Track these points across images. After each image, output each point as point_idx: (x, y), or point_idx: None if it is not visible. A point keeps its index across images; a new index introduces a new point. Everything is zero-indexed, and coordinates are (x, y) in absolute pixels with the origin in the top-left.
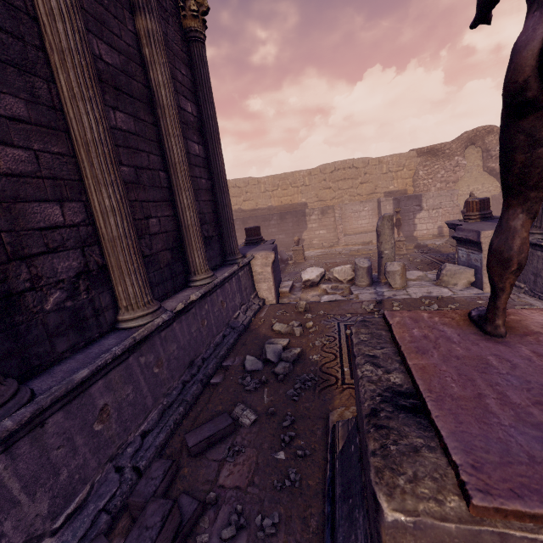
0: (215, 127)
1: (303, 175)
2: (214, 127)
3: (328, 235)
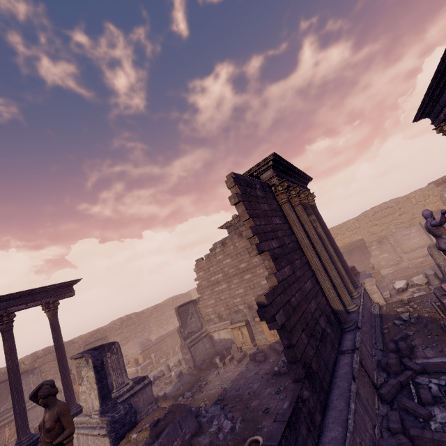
0: (329, 233)
1: (352, 222)
2: (329, 233)
3: (391, 256)
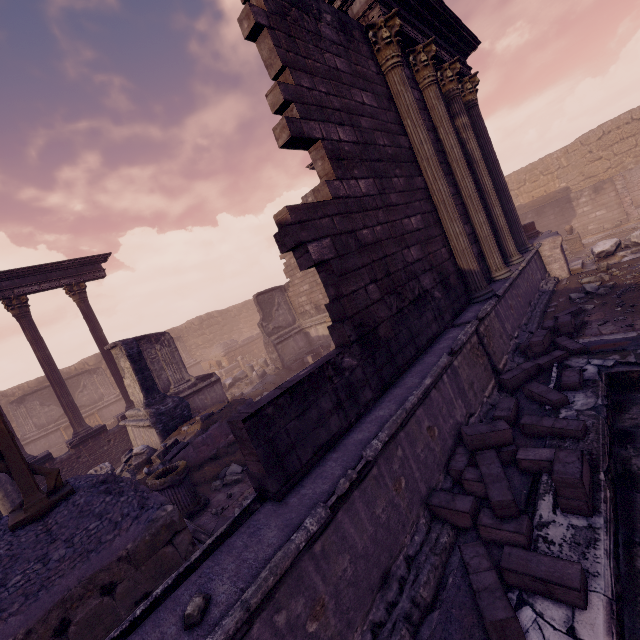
0: (495, 157)
1: (556, 157)
2: (494, 158)
3: (610, 214)
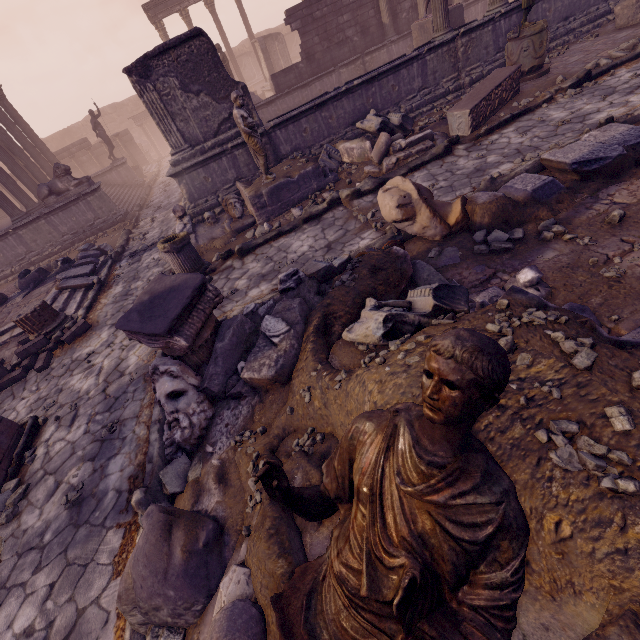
0: None
1: None
2: None
3: None
